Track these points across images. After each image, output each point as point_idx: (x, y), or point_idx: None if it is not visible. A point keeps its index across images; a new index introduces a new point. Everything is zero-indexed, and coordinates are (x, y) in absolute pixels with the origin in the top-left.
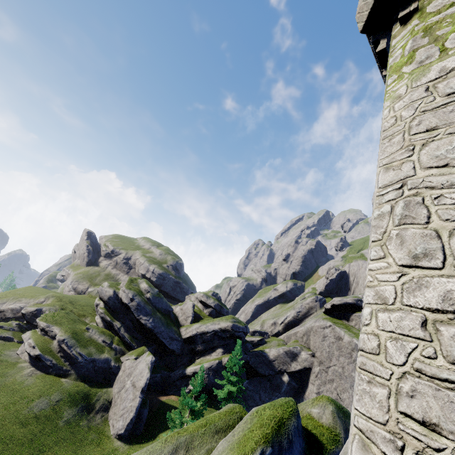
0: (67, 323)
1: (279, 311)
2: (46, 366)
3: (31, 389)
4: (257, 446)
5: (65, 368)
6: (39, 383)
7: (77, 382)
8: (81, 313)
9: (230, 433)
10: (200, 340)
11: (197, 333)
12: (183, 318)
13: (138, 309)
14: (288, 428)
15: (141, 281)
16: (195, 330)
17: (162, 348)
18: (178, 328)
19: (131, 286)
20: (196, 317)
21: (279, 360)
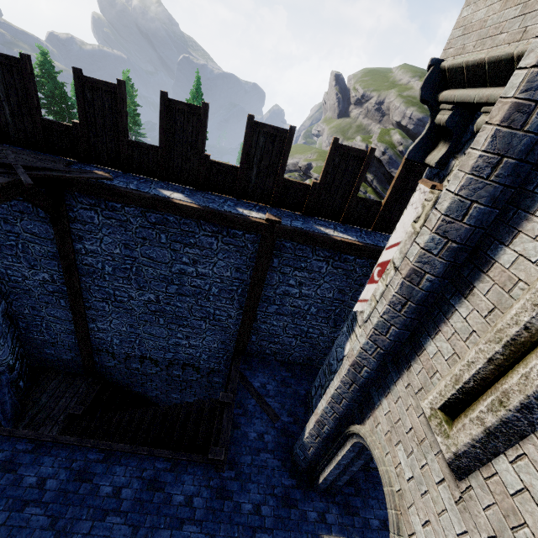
0: None
1: None
2: None
3: None
4: None
5: None
6: None
7: None
8: None
9: None
10: None
11: None
12: None
13: (389, 163)
14: None
15: (393, 132)
16: None
17: None
18: None
19: (383, 139)
20: None
21: None
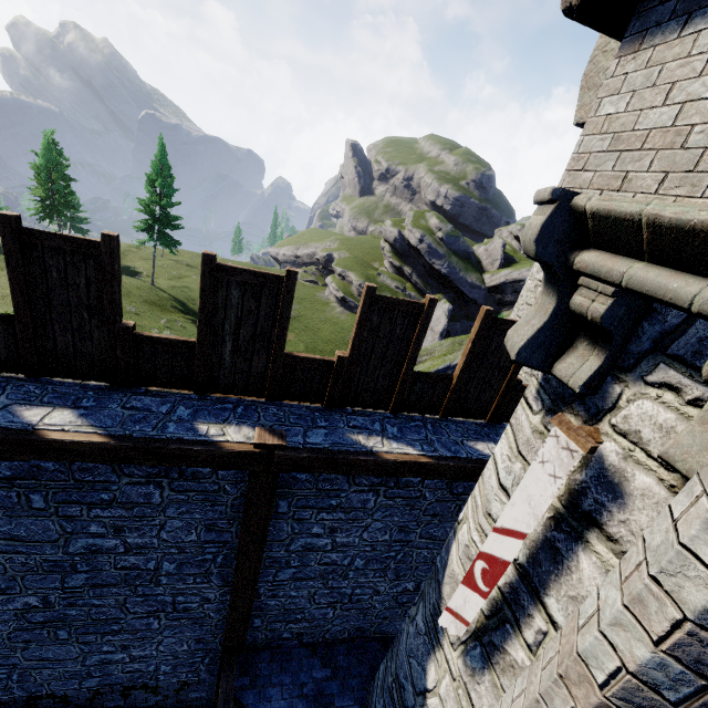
0: (358, 268)
1: None
2: (351, 307)
3: (346, 323)
4: None
5: None
6: (350, 320)
7: None
8: (368, 258)
9: None
10: (510, 290)
11: (507, 282)
12: (487, 262)
13: (429, 253)
14: None
15: (429, 215)
16: (503, 278)
17: (461, 296)
18: (480, 275)
19: (418, 224)
20: (507, 260)
21: None
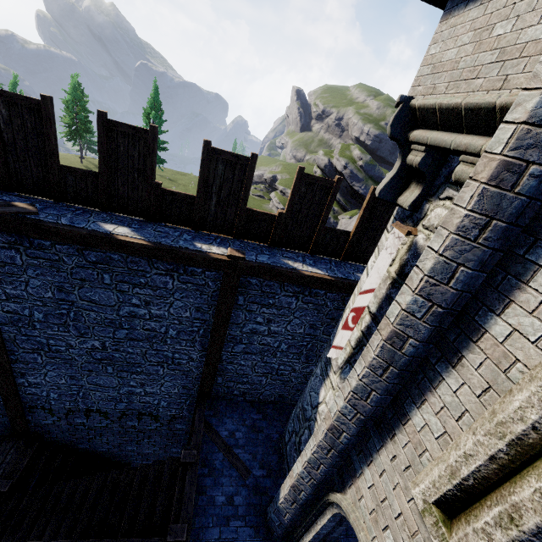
0: None
1: None
2: None
3: None
4: None
5: None
6: None
7: None
8: None
9: None
10: None
11: None
12: None
13: (351, 177)
14: None
15: (353, 147)
16: None
17: None
18: None
19: (344, 154)
20: None
21: None
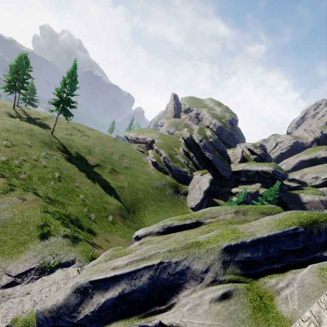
0: (166, 149)
1: (326, 168)
2: (159, 168)
3: (154, 176)
4: (293, 224)
5: (166, 171)
6: (157, 174)
7: (172, 178)
8: (172, 145)
9: (273, 215)
10: (244, 175)
11: (243, 170)
12: (233, 158)
13: (204, 147)
14: (320, 226)
15: (206, 129)
16: (241, 168)
17: (217, 173)
18: (229, 164)
19: (200, 133)
20: (243, 159)
21: (311, 204)
